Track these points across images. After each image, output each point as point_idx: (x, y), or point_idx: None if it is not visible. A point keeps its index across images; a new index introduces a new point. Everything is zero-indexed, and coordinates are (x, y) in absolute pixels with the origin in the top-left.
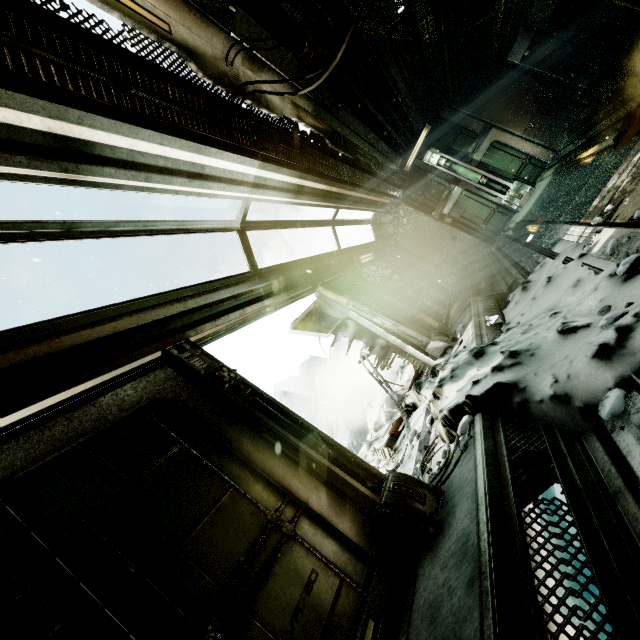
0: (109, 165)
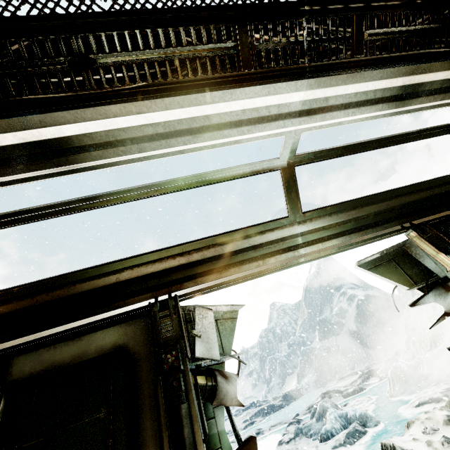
0: (95, 150)
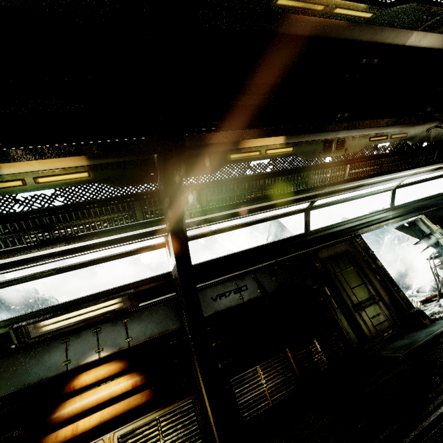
0: (365, 186)
